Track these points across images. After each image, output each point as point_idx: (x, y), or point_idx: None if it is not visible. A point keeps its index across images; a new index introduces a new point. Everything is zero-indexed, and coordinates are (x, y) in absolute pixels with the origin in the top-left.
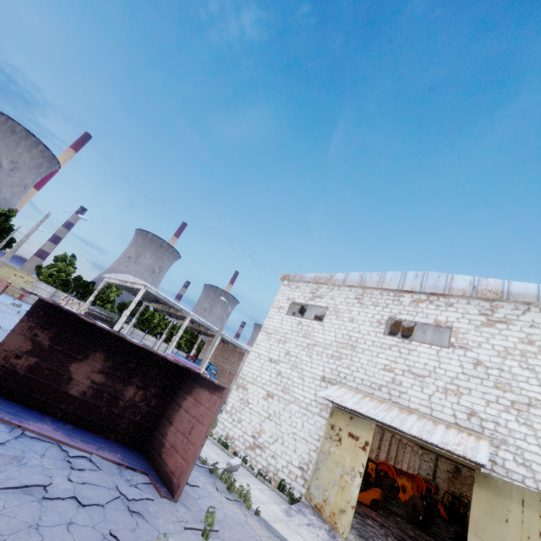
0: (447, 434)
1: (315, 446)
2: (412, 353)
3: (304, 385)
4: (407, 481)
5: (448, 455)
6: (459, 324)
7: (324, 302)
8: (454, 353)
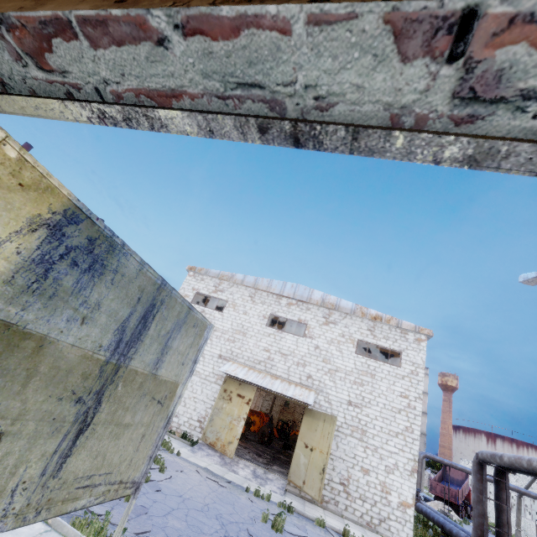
0: (296, 389)
1: (211, 405)
2: (282, 340)
3: (205, 361)
4: (257, 417)
5: (294, 401)
6: (311, 322)
7: (225, 296)
8: (306, 341)
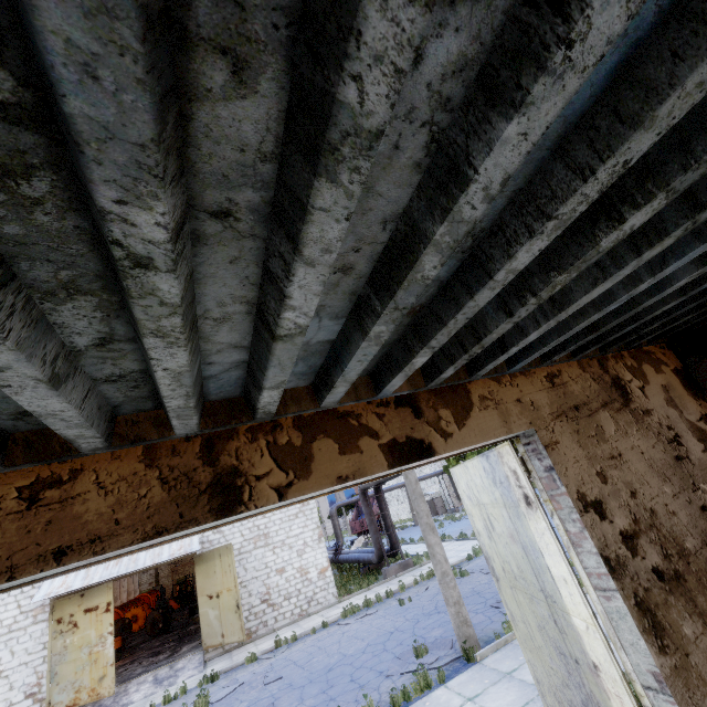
0: (172, 546)
1: (43, 658)
2: None
3: None
4: (137, 607)
5: (175, 560)
6: None
7: None
8: None
